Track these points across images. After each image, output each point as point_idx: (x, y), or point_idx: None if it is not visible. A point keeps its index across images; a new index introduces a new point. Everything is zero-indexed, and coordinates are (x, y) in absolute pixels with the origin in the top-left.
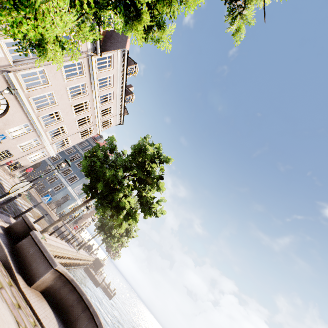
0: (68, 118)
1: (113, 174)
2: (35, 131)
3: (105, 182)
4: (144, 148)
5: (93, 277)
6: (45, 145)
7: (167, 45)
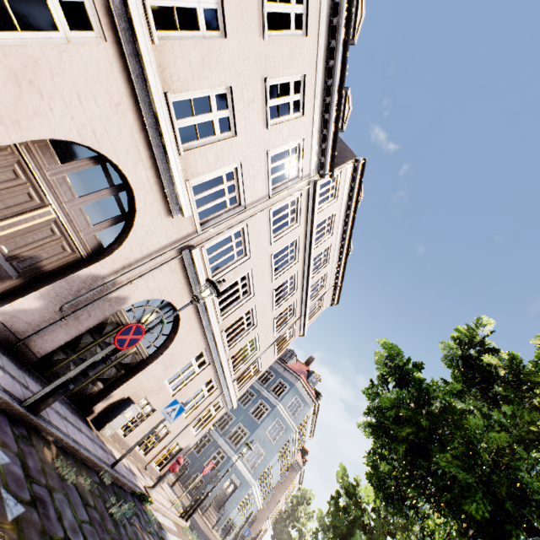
0: (264, 317)
1: None
2: (211, 364)
3: None
4: None
5: None
6: (223, 388)
7: None
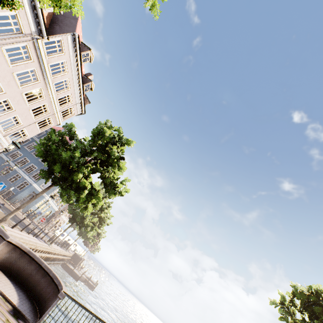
0: (21, 107)
1: (69, 156)
2: None
3: (63, 164)
4: (102, 131)
5: (72, 272)
6: None
7: (80, 13)
